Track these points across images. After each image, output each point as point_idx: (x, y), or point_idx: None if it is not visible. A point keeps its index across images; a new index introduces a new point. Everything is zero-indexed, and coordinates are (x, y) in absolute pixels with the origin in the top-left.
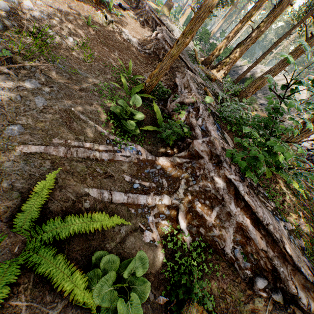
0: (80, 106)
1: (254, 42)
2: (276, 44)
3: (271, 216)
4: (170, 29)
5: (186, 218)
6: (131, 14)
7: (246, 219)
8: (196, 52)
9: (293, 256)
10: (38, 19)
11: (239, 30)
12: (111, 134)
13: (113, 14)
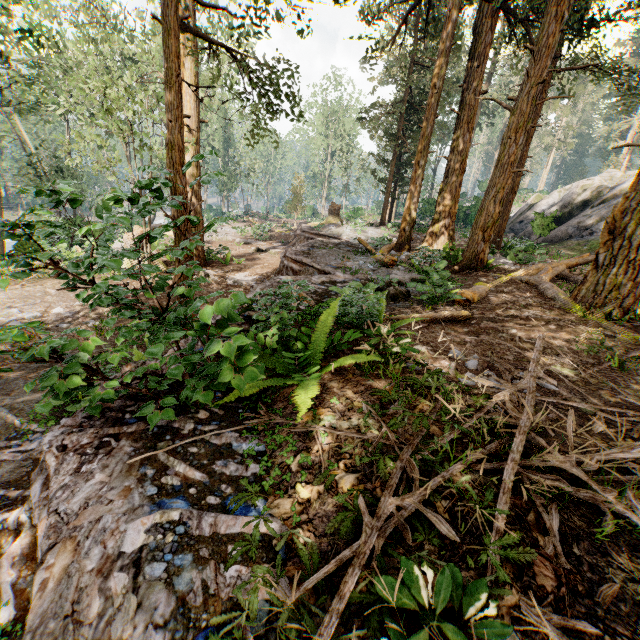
0: (11, 397)
1: (464, 170)
2: (525, 144)
3: (122, 496)
4: (337, 235)
5: (28, 556)
6: (274, 250)
7: (44, 516)
8: (364, 241)
9: (31, 609)
10: (59, 320)
11: (421, 173)
12: (27, 423)
13: (230, 266)
